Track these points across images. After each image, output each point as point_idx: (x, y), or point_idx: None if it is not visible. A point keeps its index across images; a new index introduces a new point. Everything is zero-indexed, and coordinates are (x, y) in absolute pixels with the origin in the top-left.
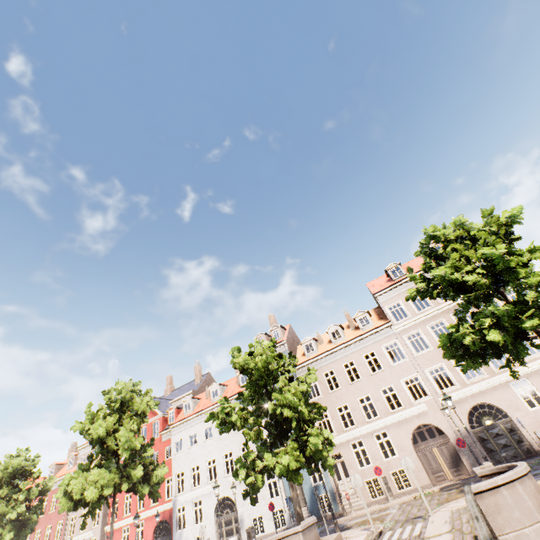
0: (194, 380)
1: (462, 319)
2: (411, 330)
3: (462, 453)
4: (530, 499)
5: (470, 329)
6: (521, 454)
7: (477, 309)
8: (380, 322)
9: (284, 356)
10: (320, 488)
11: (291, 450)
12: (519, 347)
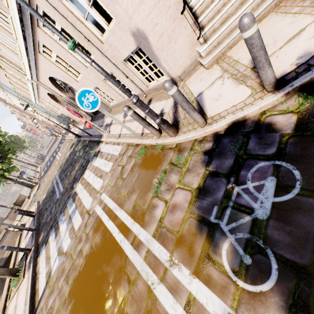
0: None
1: None
2: None
3: (78, 109)
4: None
5: None
6: None
7: None
8: None
9: None
10: None
11: None
12: None
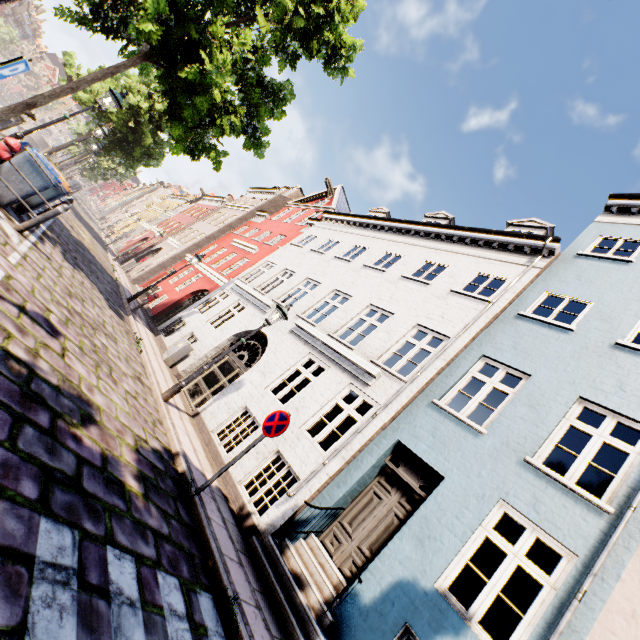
0: None
1: None
2: None
3: None
4: None
5: None
6: None
7: None
8: None
9: None
10: None
11: None
12: None
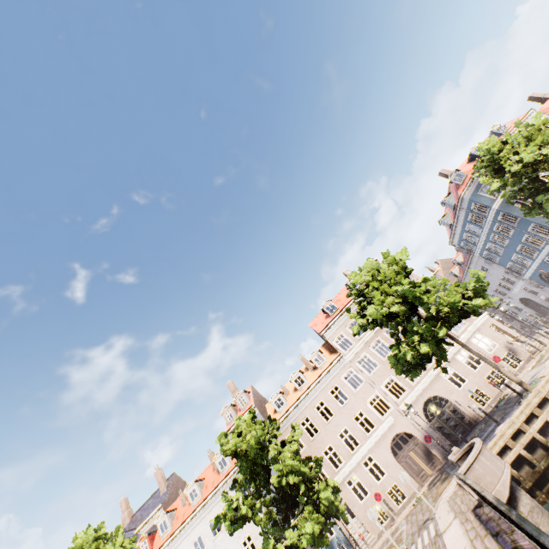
0: (158, 490)
1: (398, 339)
2: (359, 355)
3: (431, 446)
4: (490, 463)
5: (407, 347)
6: (467, 427)
7: (404, 327)
8: (333, 356)
9: (265, 422)
10: (334, 543)
11: (309, 515)
12: (441, 350)
